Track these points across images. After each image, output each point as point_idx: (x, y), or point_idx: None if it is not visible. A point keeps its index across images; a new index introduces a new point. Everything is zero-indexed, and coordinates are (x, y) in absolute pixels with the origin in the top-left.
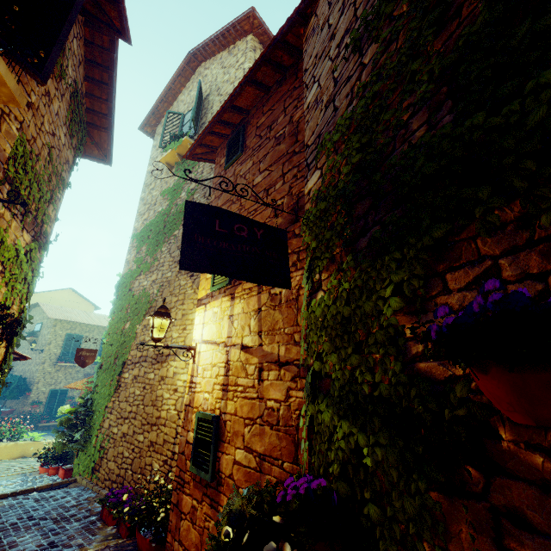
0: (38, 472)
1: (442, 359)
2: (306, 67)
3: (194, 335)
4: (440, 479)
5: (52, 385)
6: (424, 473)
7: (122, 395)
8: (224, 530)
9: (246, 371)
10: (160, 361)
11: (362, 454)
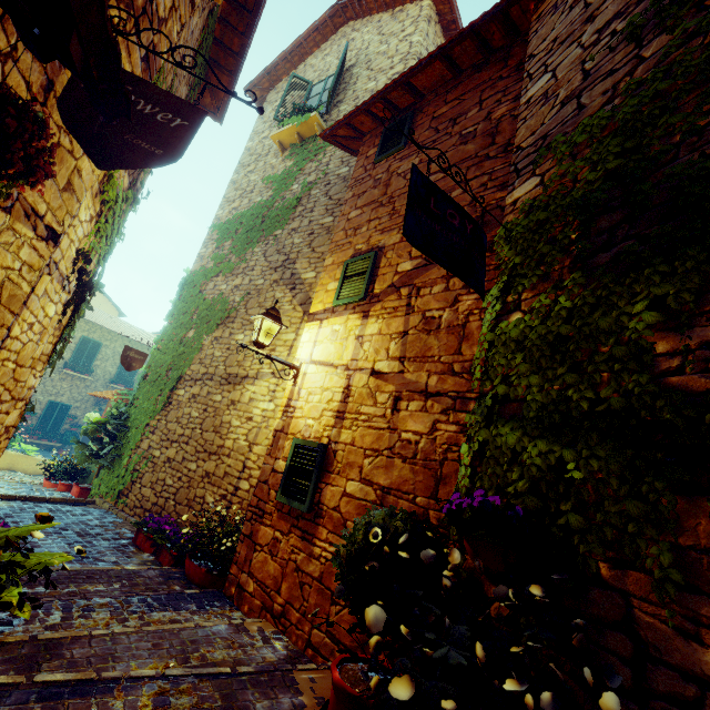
0: (41, 486)
1: (707, 372)
2: (532, 52)
3: (298, 353)
4: (683, 478)
5: (53, 395)
6: (663, 475)
7: (172, 414)
8: (373, 532)
9: (375, 399)
10: (233, 382)
11: (564, 470)
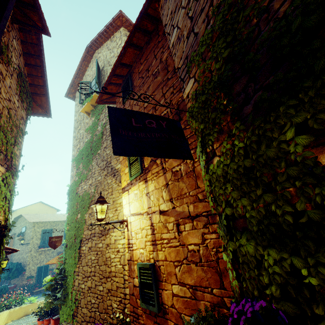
0: (37, 324)
1: None
2: (165, 23)
3: (124, 212)
4: None
5: (38, 264)
6: None
7: (83, 262)
8: None
9: (167, 228)
10: (104, 234)
11: (300, 274)
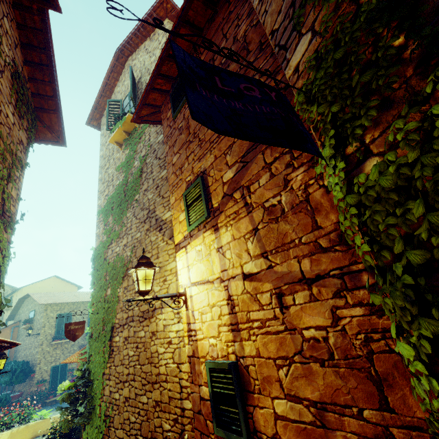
0: None
1: None
2: None
3: (180, 281)
4: None
5: (53, 362)
6: None
7: (117, 359)
8: None
9: (259, 302)
10: (147, 317)
11: None
